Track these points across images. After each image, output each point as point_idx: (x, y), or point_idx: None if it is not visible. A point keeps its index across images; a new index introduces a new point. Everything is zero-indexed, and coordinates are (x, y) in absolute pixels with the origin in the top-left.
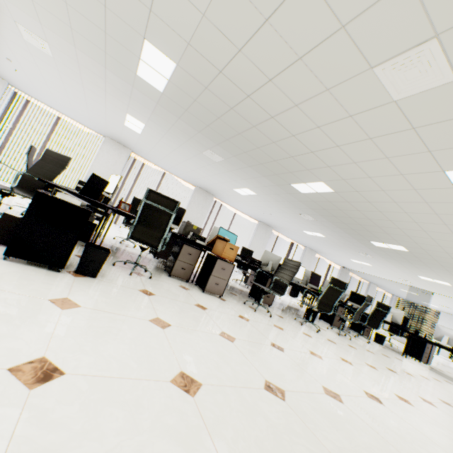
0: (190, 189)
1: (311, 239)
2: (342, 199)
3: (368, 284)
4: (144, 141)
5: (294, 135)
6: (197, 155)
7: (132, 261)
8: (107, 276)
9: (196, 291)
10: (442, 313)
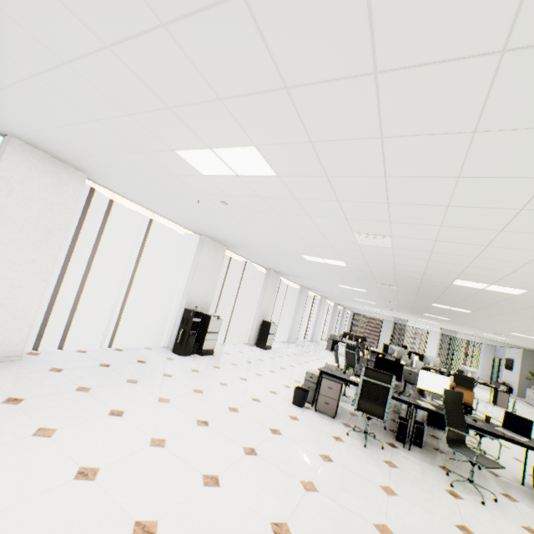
0: (254, 269)
1: (348, 299)
2: (464, 313)
3: (343, 310)
4: (292, 259)
5: (514, 311)
6: (361, 279)
7: (472, 447)
8: (528, 482)
9: (471, 439)
10: (385, 321)
